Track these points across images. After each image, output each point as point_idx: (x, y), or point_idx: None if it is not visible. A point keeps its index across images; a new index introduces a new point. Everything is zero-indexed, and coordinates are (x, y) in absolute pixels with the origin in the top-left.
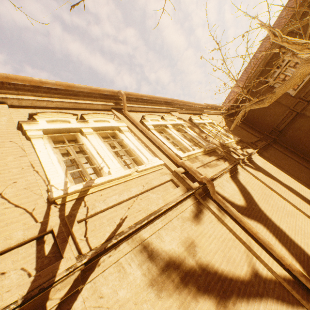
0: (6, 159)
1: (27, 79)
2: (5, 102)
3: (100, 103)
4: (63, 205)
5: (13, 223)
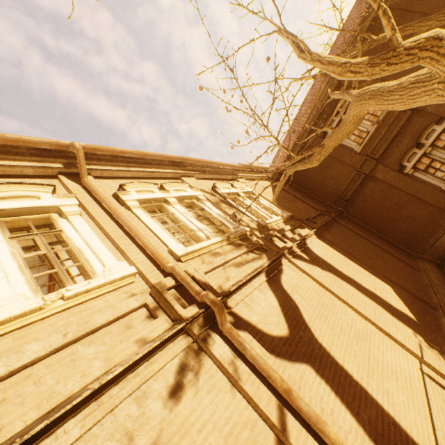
0: None
1: None
2: None
3: (31, 165)
4: None
5: None
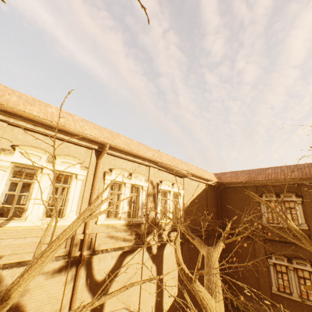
0: None
1: (31, 117)
2: (7, 122)
3: (85, 144)
4: None
5: None
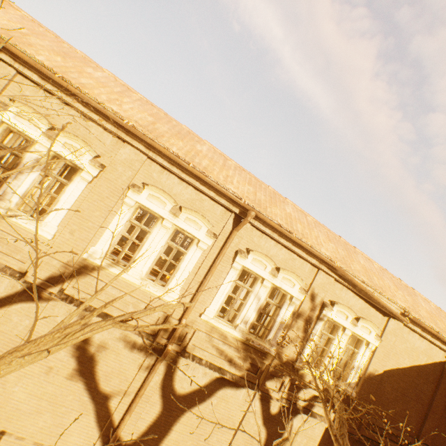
0: (95, 213)
1: (166, 153)
2: (147, 155)
3: (223, 203)
4: (87, 262)
5: (62, 253)
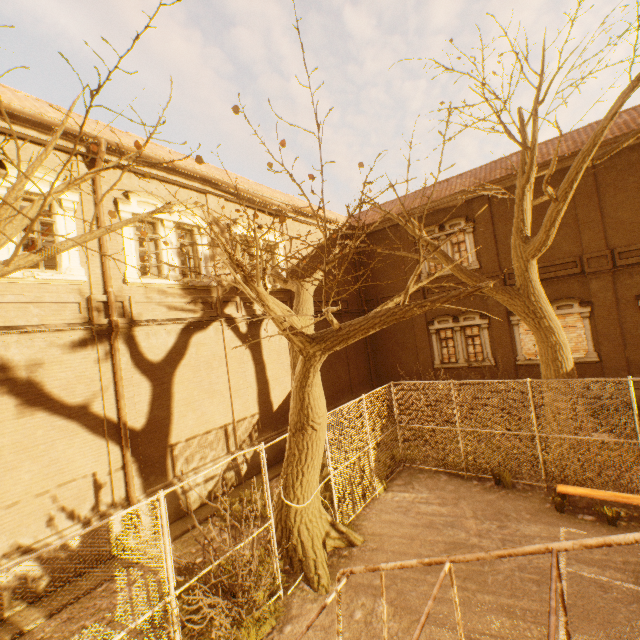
0: None
1: None
2: None
3: (57, 143)
4: None
5: None
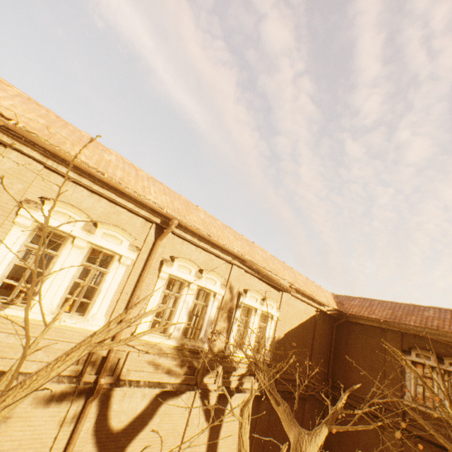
0: None
1: (75, 162)
2: (44, 163)
3: (143, 214)
4: None
5: None
